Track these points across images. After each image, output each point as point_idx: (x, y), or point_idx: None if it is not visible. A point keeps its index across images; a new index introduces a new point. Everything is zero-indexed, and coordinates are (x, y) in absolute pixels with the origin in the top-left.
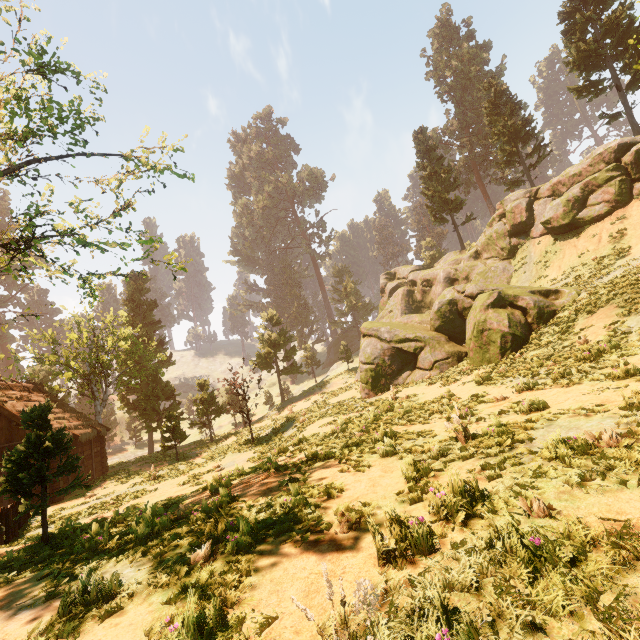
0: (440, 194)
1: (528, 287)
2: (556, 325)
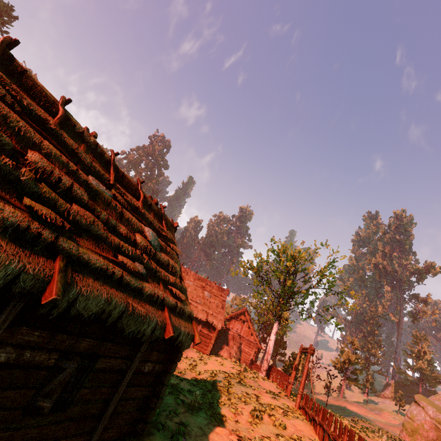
0: None
1: None
2: None
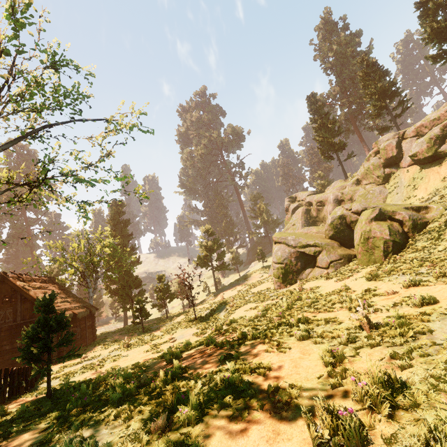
0: (328, 139)
1: (402, 204)
2: (429, 233)
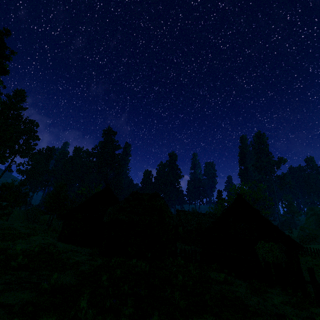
0: None
1: None
2: None
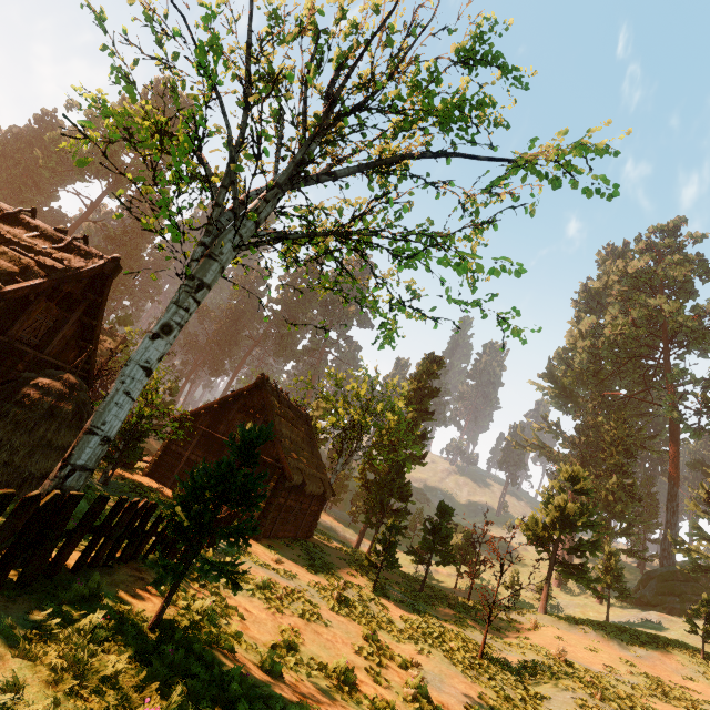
0: None
1: None
2: None
